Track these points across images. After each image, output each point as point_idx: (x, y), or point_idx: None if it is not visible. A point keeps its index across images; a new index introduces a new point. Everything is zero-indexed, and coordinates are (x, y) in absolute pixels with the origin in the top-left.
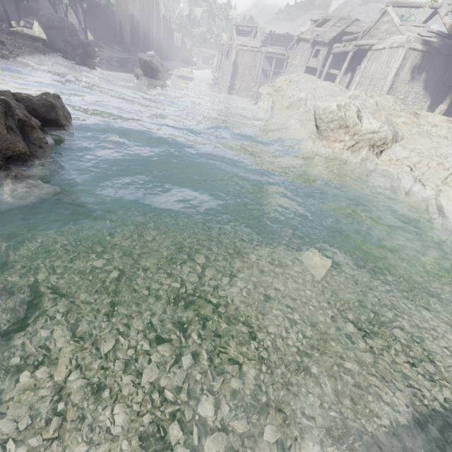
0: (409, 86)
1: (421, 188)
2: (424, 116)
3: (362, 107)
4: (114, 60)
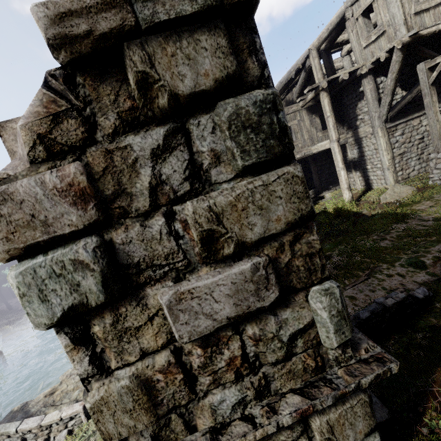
0: None
1: None
2: None
3: None
4: None
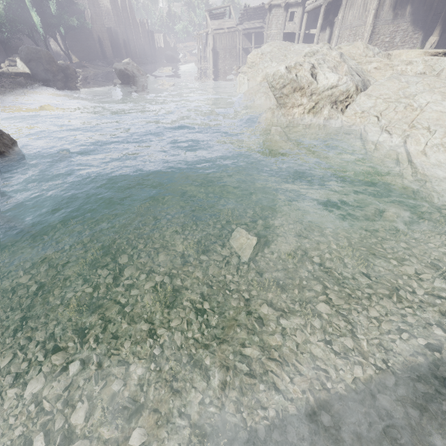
0: (393, 25)
1: (388, 137)
2: (397, 55)
3: (319, 63)
4: (97, 76)
